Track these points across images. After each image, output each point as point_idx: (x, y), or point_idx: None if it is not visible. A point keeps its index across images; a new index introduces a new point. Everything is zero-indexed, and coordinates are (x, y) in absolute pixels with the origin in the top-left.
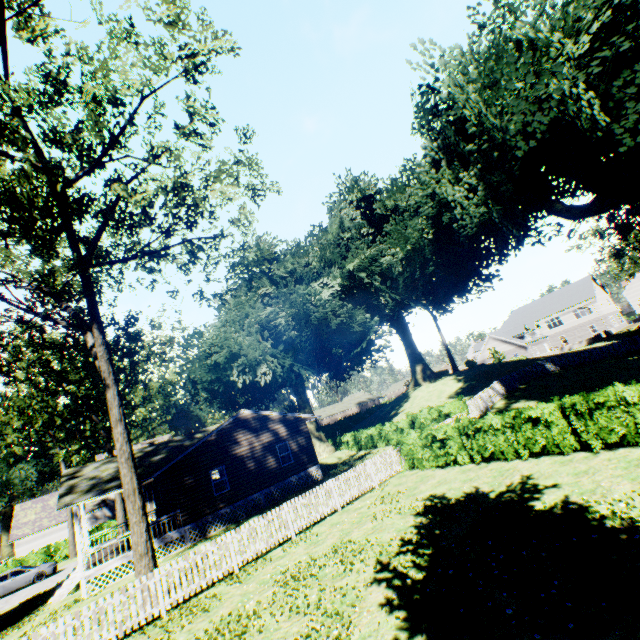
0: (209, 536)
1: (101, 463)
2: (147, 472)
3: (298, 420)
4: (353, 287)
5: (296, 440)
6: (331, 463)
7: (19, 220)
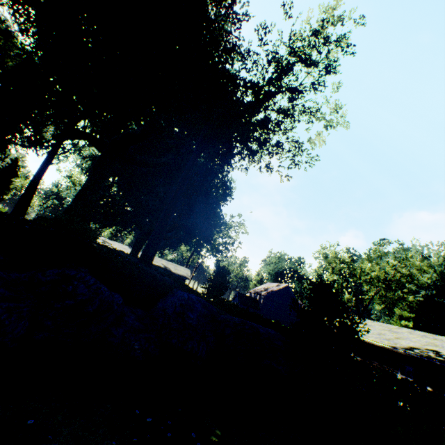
0: None
1: None
2: None
3: None
4: None
5: None
6: None
7: None
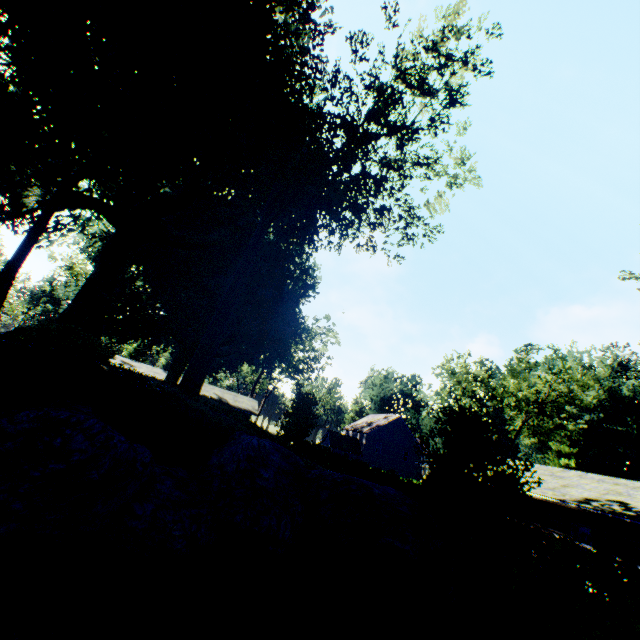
0: None
1: None
2: None
3: None
4: None
5: None
6: None
7: None
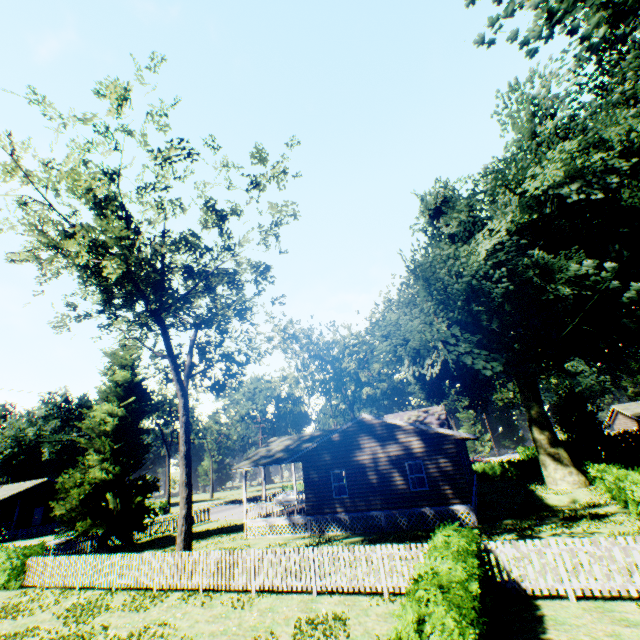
0: (324, 535)
1: (287, 438)
2: (285, 457)
3: (441, 435)
4: (556, 216)
5: (435, 462)
6: (549, 504)
7: (121, 297)
